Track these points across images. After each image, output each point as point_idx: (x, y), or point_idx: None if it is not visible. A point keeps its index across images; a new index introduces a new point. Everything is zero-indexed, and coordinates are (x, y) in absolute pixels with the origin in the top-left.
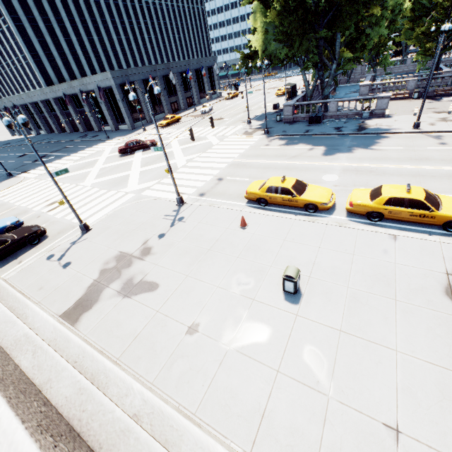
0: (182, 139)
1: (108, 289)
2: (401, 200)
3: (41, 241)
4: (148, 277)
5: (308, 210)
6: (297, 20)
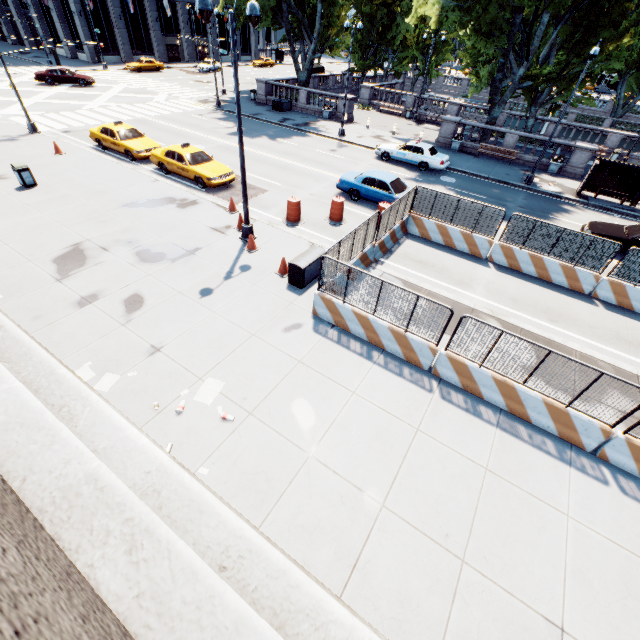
0: (131, 88)
1: None
2: (174, 153)
3: None
4: None
5: (130, 157)
6: None
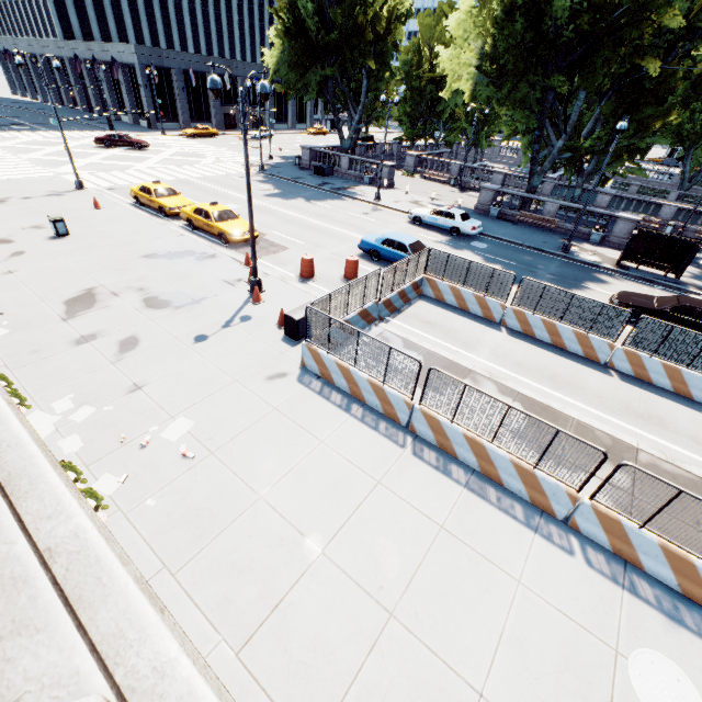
0: (183, 152)
1: None
2: (202, 210)
3: None
4: None
5: (163, 213)
6: (302, 50)
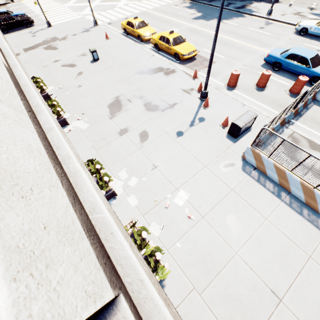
0: None
1: (42, 46)
2: (164, 38)
3: (31, 26)
4: (57, 46)
5: (139, 40)
6: None
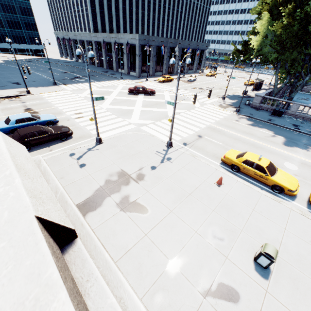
0: (173, 95)
1: (109, 198)
2: None
3: (67, 139)
4: (141, 200)
5: (273, 189)
6: (296, 36)
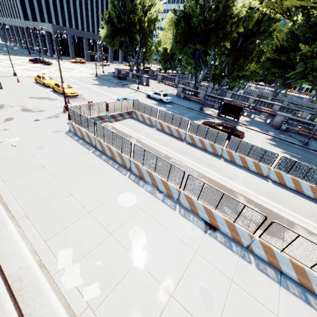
0: (66, 67)
1: None
2: (57, 84)
3: None
4: None
5: (45, 86)
6: (113, 30)
